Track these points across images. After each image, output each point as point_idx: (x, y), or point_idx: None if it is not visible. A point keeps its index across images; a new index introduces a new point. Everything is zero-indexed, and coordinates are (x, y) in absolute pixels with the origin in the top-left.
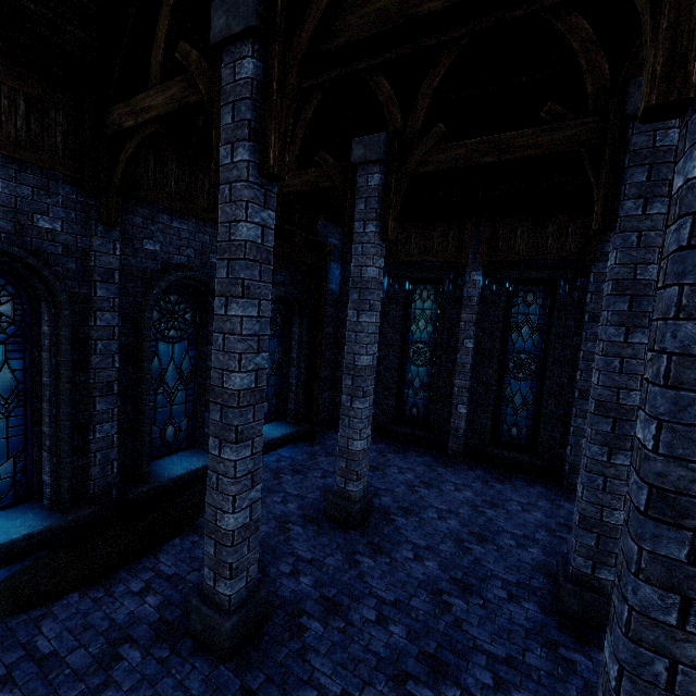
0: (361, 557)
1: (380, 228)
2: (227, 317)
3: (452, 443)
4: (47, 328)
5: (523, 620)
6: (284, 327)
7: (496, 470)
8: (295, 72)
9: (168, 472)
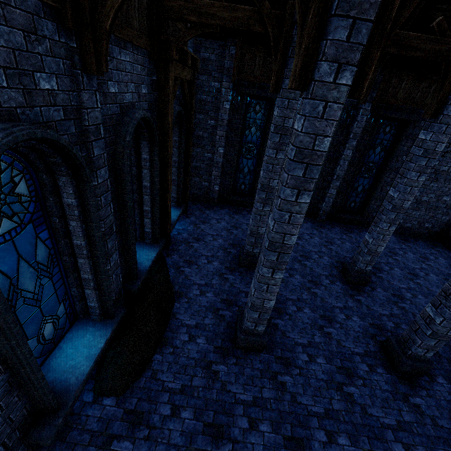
0: None
1: None
2: (297, 203)
3: None
4: (73, 201)
5: (340, 290)
6: None
7: None
8: (414, 5)
9: (141, 266)
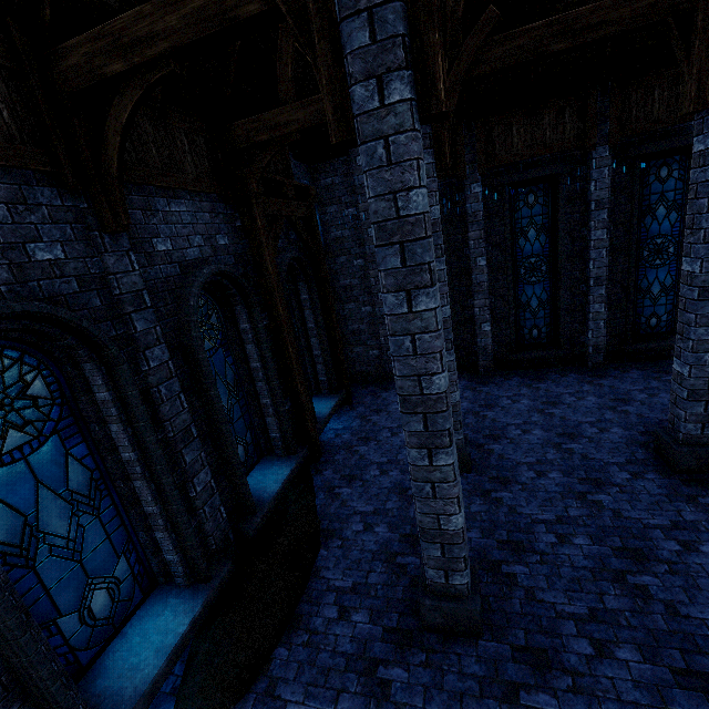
0: (497, 493)
1: (434, 157)
2: (414, 314)
3: (483, 361)
4: (106, 395)
5: (657, 489)
6: (290, 298)
7: (527, 372)
8: None
9: (264, 492)
